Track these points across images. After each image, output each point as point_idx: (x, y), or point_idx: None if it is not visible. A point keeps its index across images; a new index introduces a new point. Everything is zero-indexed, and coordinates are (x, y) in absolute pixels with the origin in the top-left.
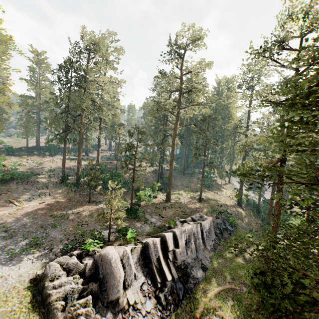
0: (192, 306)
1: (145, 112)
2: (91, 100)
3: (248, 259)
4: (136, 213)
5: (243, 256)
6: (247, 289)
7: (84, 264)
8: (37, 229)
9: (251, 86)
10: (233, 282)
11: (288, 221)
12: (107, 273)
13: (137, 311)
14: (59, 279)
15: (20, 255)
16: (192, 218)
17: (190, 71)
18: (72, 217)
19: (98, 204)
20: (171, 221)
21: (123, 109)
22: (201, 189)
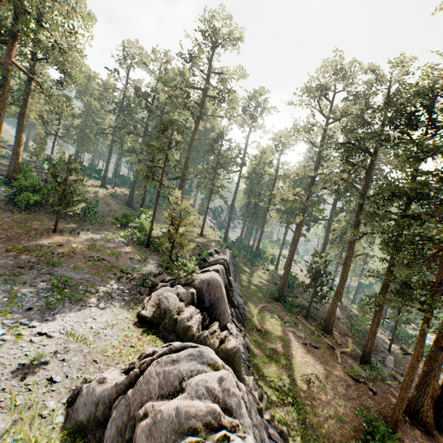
0: (251, 325)
1: (101, 93)
2: (5, 18)
3: (257, 286)
4: (158, 245)
5: (253, 284)
6: (271, 305)
7: (190, 294)
8: (16, 271)
9: (255, 116)
10: (261, 302)
11: (264, 254)
12: (216, 299)
13: (232, 335)
14: (185, 311)
15: (62, 305)
16: (215, 250)
17: (221, 70)
18: (56, 251)
19: (76, 235)
20: (205, 252)
21: (86, 74)
22: (204, 221)
